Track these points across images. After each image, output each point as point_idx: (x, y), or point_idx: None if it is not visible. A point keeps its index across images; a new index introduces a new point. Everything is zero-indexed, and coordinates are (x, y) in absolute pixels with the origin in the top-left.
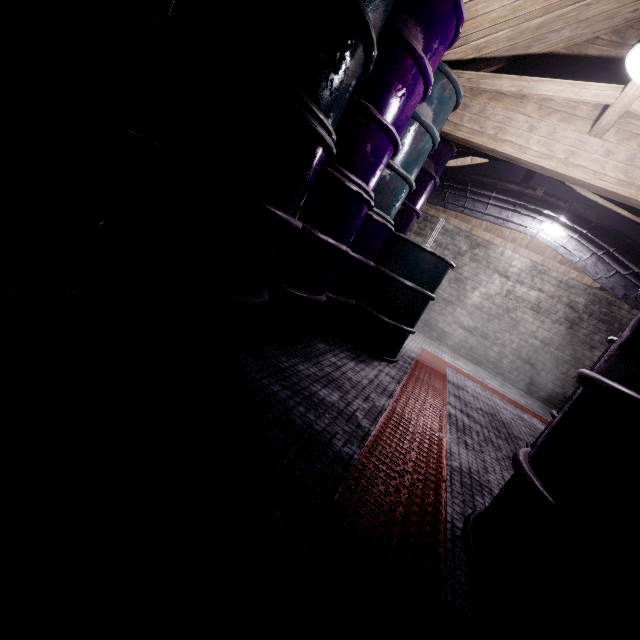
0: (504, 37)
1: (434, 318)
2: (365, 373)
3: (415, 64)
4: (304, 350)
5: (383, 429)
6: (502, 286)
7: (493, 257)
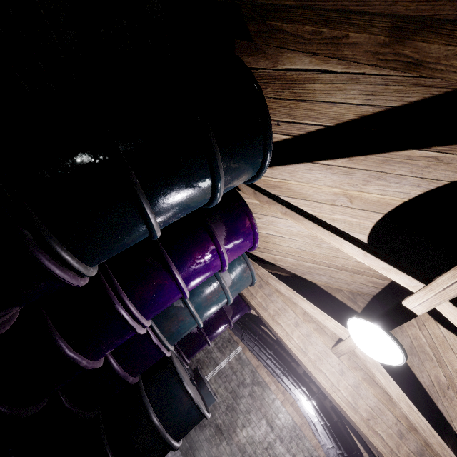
0: (290, 262)
1: (201, 442)
2: None
3: (216, 249)
4: None
5: None
6: (266, 435)
7: (266, 401)
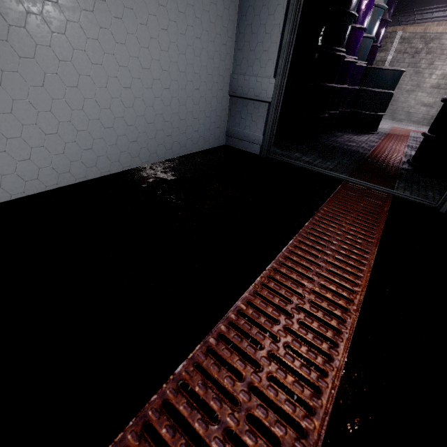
0: None
1: (400, 106)
2: (362, 138)
3: None
4: (334, 135)
5: (375, 149)
6: None
7: (446, 44)
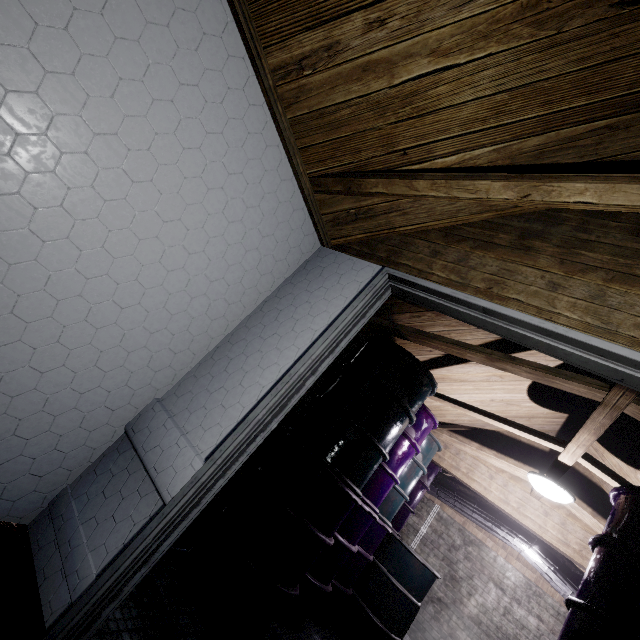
0: (467, 419)
1: (428, 622)
2: None
3: (410, 443)
4: (304, 639)
5: None
6: (498, 600)
7: (486, 560)
